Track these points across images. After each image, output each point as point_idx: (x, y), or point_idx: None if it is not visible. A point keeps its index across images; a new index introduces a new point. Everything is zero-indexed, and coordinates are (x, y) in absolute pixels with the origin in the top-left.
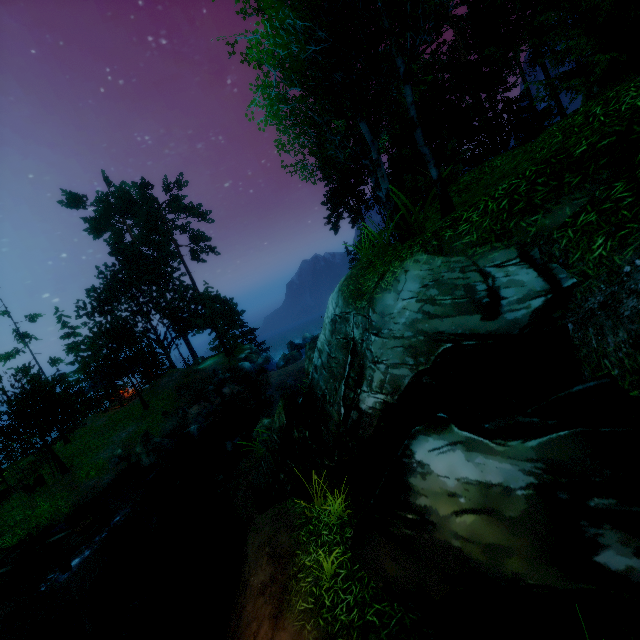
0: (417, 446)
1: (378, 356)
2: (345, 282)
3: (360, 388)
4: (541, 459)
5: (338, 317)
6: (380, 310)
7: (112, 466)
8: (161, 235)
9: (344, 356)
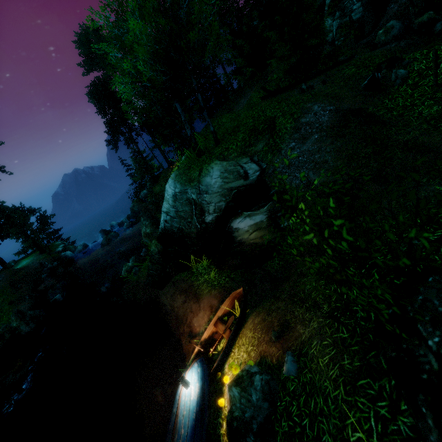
0: (233, 224)
1: (210, 201)
2: (178, 176)
3: (203, 216)
4: (267, 210)
5: (178, 193)
6: (205, 184)
7: None
8: None
9: (189, 207)
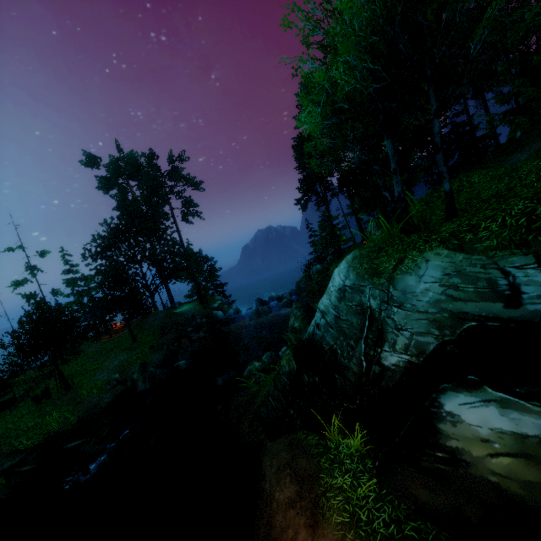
0: (446, 399)
1: (402, 324)
2: (356, 260)
3: (380, 348)
4: None
5: (349, 288)
6: (401, 288)
7: (110, 388)
8: (161, 198)
9: (359, 320)
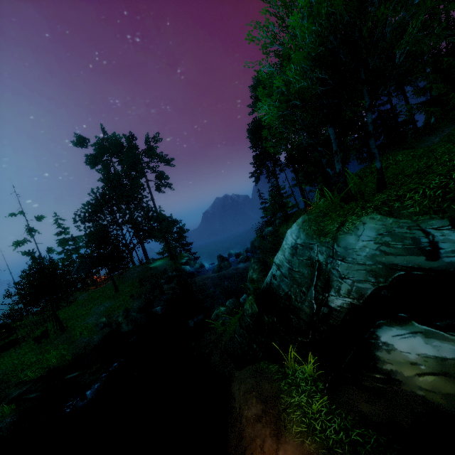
0: (382, 332)
1: (345, 274)
2: (305, 223)
3: (327, 293)
4: None
5: (300, 245)
6: (344, 245)
7: (99, 329)
8: (138, 172)
9: (309, 271)
